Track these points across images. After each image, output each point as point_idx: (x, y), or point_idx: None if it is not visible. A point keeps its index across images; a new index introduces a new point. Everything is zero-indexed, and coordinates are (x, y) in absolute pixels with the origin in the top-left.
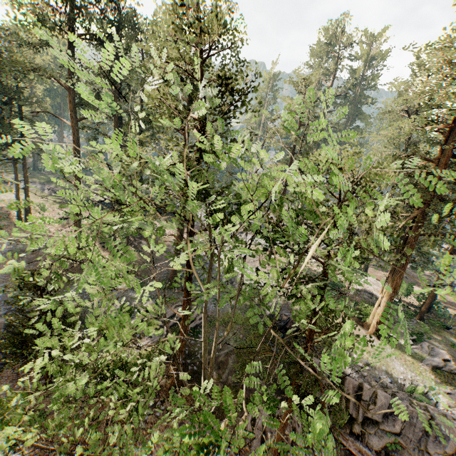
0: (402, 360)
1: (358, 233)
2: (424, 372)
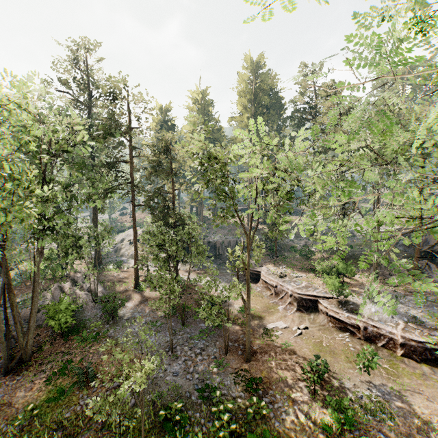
0: None
1: None
2: None
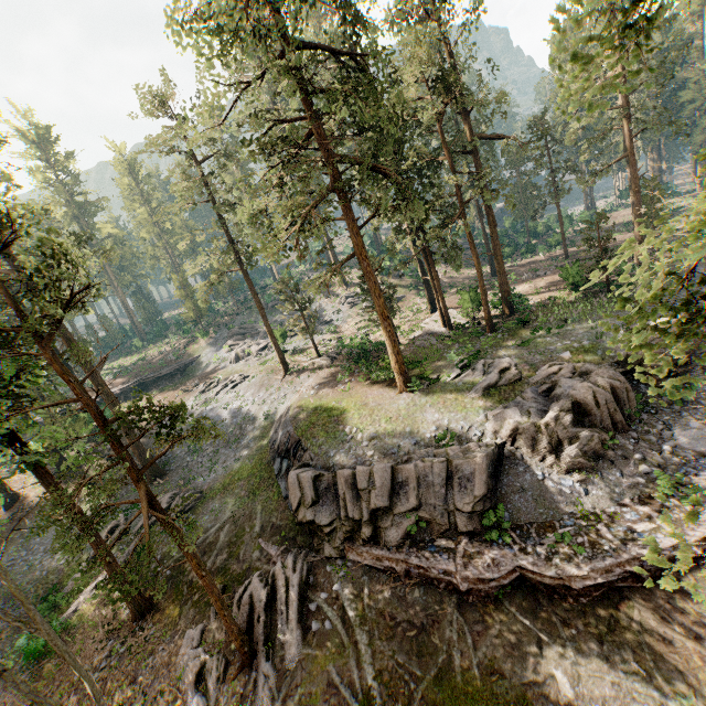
0: (440, 403)
1: (440, 257)
2: (470, 403)
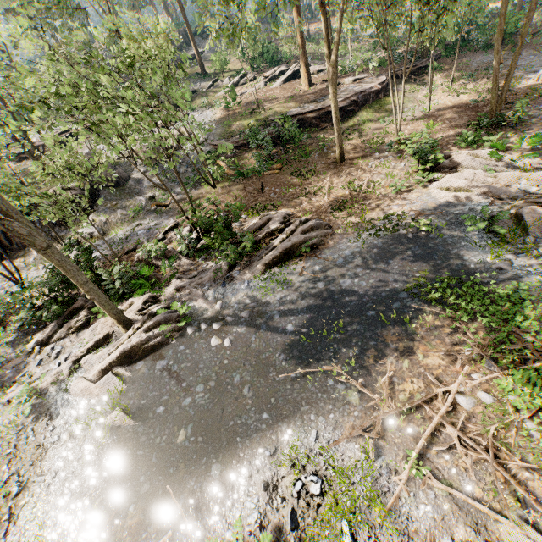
0: None
1: None
2: None
